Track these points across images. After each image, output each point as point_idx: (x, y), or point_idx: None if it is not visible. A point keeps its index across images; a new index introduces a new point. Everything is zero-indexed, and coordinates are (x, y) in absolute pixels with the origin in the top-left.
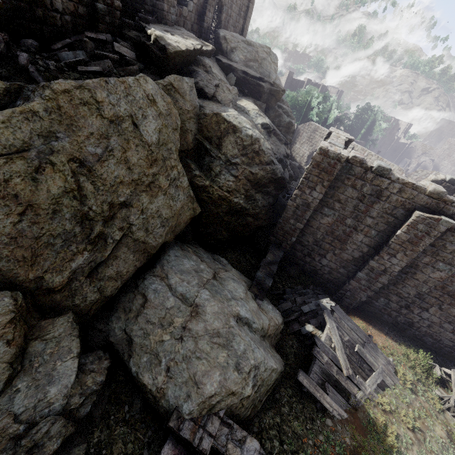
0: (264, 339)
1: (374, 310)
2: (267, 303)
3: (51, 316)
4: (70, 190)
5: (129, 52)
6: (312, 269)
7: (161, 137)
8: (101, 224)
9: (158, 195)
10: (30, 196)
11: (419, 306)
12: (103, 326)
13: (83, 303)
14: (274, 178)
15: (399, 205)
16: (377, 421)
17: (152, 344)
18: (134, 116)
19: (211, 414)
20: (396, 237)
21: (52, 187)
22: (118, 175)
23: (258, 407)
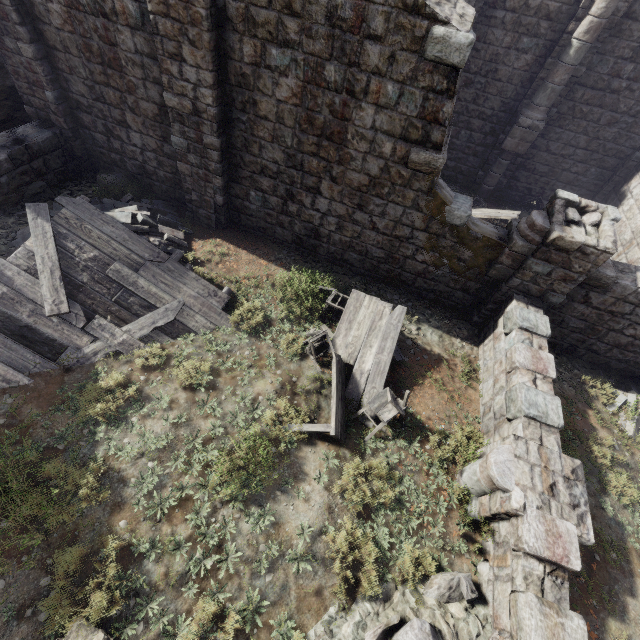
0: None
1: (258, 223)
2: None
3: None
4: None
5: None
6: (136, 165)
7: None
8: None
9: None
10: None
11: (304, 188)
12: None
13: None
14: None
15: None
16: (109, 383)
17: None
18: None
19: None
20: None
21: None
22: None
23: None
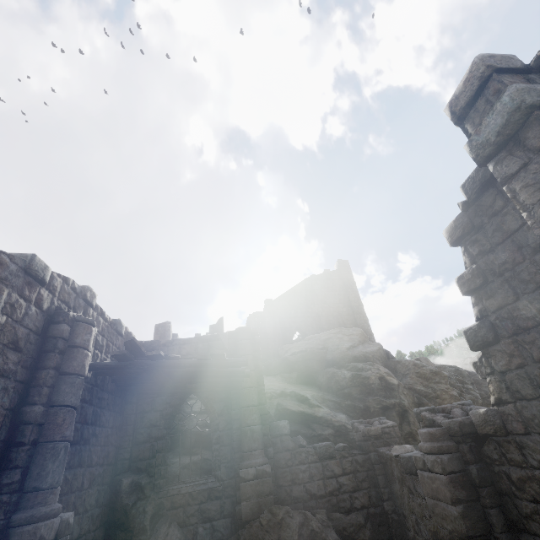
0: None
1: None
2: None
3: None
4: None
5: None
6: None
7: None
8: None
9: None
10: None
11: None
12: None
13: None
14: None
15: None
16: None
17: None
18: None
19: None
20: None
21: None
22: None
23: None
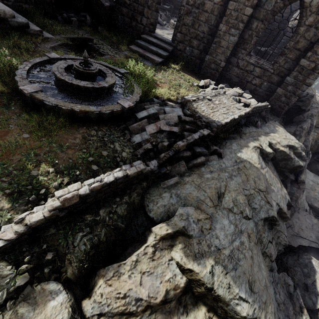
0: None
1: None
2: None
3: None
4: None
5: None
6: None
7: None
8: None
9: None
10: None
11: None
12: None
13: None
14: None
15: None
16: None
17: (312, 195)
18: None
19: None
20: None
21: None
22: None
23: None
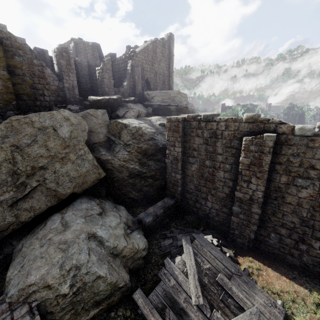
0: (116, 257)
1: (273, 250)
2: (137, 233)
3: None
4: (8, 159)
5: (75, 107)
6: (204, 213)
7: (72, 134)
8: (25, 177)
9: (67, 164)
10: None
11: (314, 237)
12: (16, 242)
13: (3, 222)
14: (158, 149)
15: (232, 137)
16: None
17: (28, 251)
18: (55, 126)
19: (26, 302)
20: (241, 164)
21: None
22: (39, 153)
23: (82, 316)
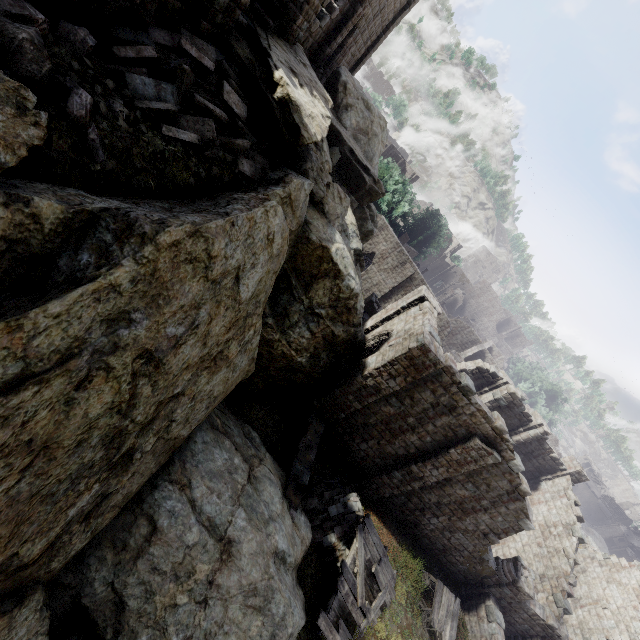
0: (293, 573)
1: (390, 504)
2: (300, 513)
3: (5, 607)
4: (116, 404)
5: (239, 105)
6: (346, 448)
7: (257, 288)
8: (134, 434)
9: (220, 370)
10: (50, 432)
11: (432, 512)
12: (72, 577)
13: (62, 562)
14: (351, 340)
15: (465, 425)
16: None
17: (158, 611)
18: (242, 267)
19: None
20: (448, 454)
21: (94, 406)
22: (188, 359)
23: None
